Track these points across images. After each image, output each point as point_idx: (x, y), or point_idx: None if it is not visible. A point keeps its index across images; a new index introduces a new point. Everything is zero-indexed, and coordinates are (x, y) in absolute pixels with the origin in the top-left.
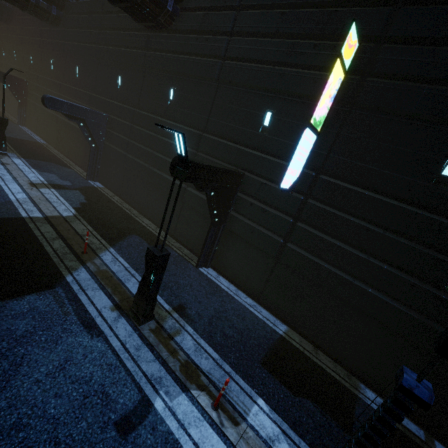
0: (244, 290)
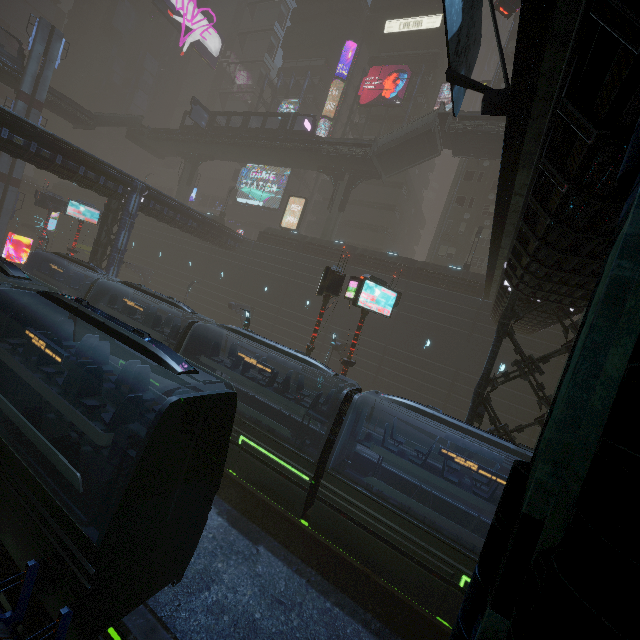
0: None
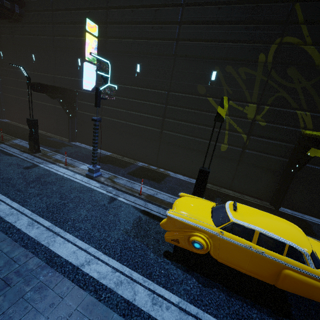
0: None
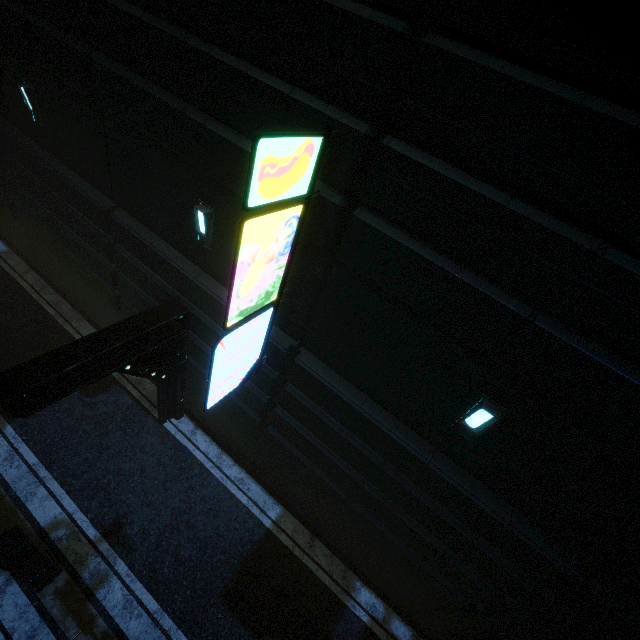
0: (232, 451)
